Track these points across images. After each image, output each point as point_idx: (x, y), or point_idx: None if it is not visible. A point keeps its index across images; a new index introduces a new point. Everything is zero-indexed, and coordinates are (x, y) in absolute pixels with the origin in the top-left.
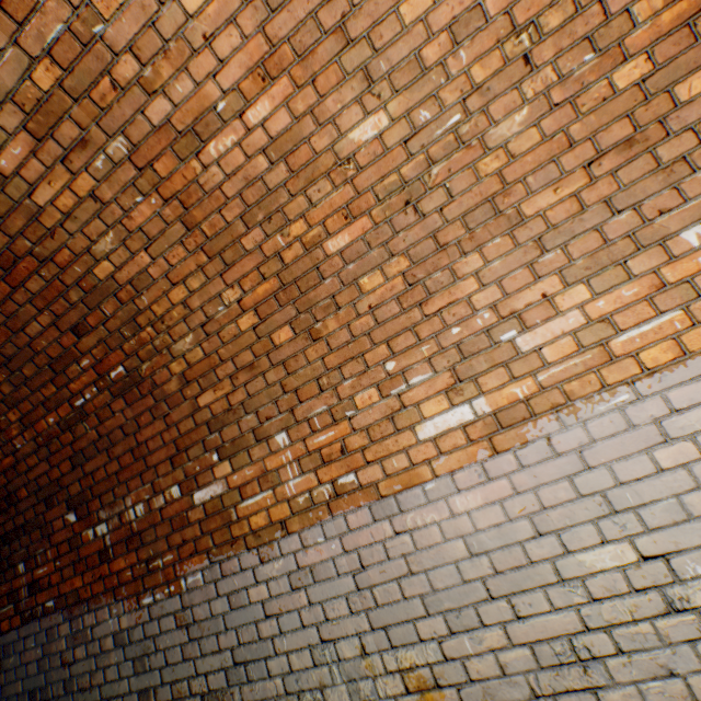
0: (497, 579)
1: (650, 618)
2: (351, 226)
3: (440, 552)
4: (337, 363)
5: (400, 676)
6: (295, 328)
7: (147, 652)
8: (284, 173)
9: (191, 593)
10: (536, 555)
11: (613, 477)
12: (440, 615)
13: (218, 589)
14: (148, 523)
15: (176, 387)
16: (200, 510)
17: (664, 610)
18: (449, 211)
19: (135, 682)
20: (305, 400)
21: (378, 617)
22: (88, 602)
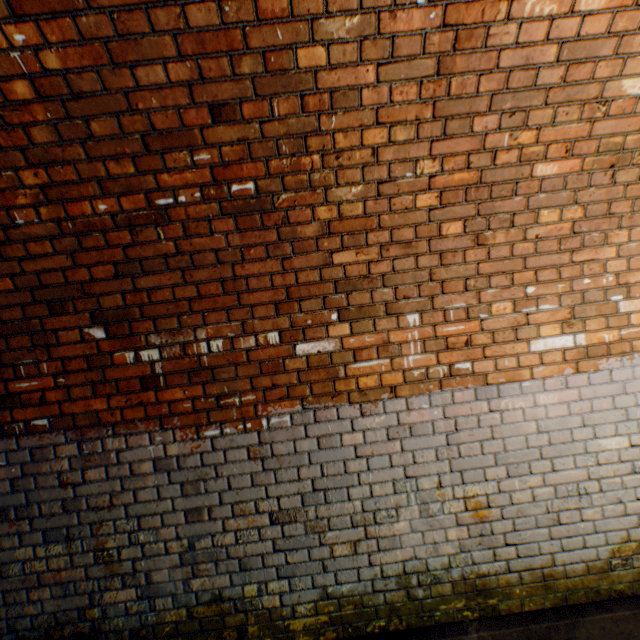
0: (549, 448)
1: (621, 475)
2: (564, 161)
3: (518, 428)
4: (489, 272)
5: (463, 501)
6: (466, 226)
7: (203, 478)
8: (557, 77)
9: (273, 431)
10: (576, 437)
11: (635, 401)
12: (504, 466)
13: (307, 432)
14: (226, 360)
15: (313, 233)
16: (302, 362)
17: (629, 472)
18: (630, 190)
19: (181, 503)
20: (447, 293)
21: (458, 464)
22: (113, 427)
